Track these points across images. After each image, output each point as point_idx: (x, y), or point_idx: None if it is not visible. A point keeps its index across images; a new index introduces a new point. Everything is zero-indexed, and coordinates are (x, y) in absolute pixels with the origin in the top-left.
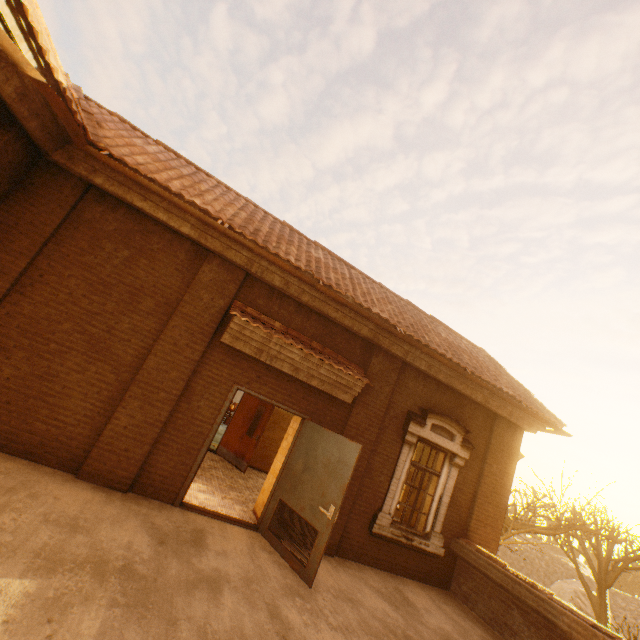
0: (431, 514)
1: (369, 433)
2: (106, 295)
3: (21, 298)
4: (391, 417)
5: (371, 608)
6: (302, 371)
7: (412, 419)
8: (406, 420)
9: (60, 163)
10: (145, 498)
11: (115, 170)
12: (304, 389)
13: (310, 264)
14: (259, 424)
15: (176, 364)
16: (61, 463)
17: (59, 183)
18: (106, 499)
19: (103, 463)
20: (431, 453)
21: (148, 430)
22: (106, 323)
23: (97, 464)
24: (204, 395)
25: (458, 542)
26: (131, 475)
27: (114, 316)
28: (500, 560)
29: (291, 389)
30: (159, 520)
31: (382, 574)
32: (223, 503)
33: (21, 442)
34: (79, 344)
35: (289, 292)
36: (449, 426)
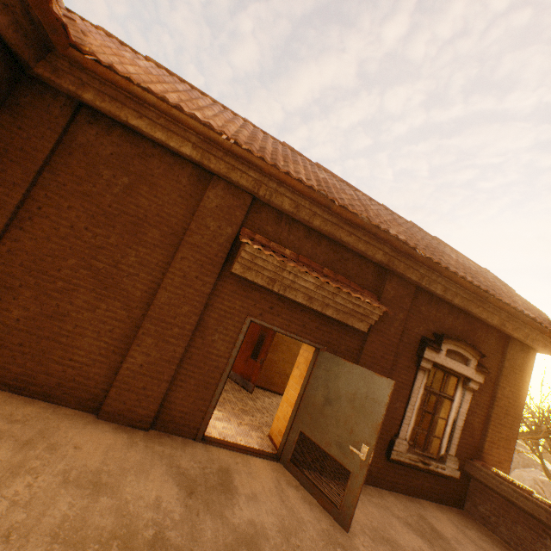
0: (445, 438)
1: (384, 361)
2: (109, 227)
3: (21, 234)
4: (405, 344)
5: (409, 549)
6: (316, 300)
7: (427, 345)
8: (420, 346)
9: (44, 78)
10: (167, 435)
11: (104, 79)
12: (317, 318)
13: (321, 184)
14: (262, 348)
15: (187, 298)
16: (81, 403)
17: (46, 102)
18: (128, 442)
19: (122, 402)
20: (440, 376)
21: (164, 367)
22: (112, 257)
23: (116, 404)
24: (217, 329)
25: (473, 465)
26: (151, 413)
27: (119, 249)
28: (525, 486)
29: (304, 319)
30: (184, 462)
31: (401, 498)
32: (240, 431)
33: (38, 384)
34: (86, 281)
35: (299, 216)
36: (464, 351)
